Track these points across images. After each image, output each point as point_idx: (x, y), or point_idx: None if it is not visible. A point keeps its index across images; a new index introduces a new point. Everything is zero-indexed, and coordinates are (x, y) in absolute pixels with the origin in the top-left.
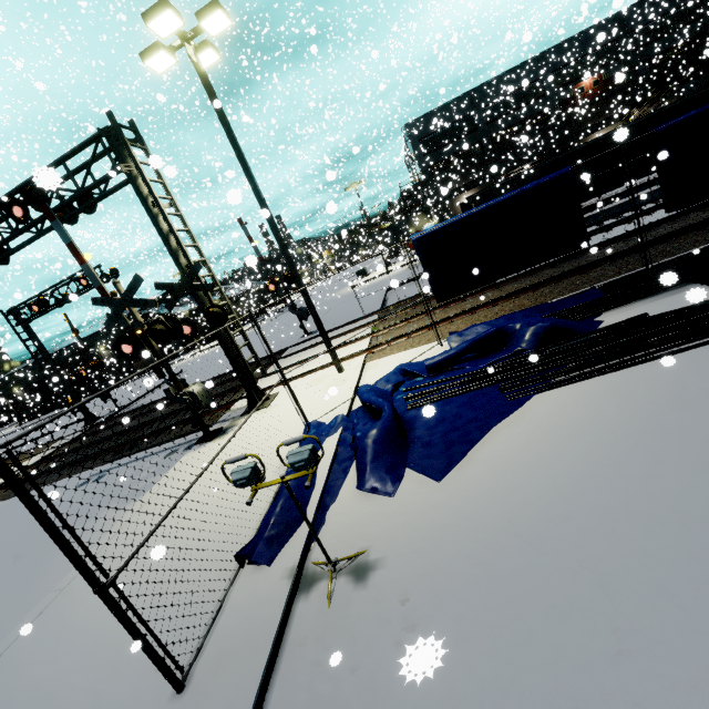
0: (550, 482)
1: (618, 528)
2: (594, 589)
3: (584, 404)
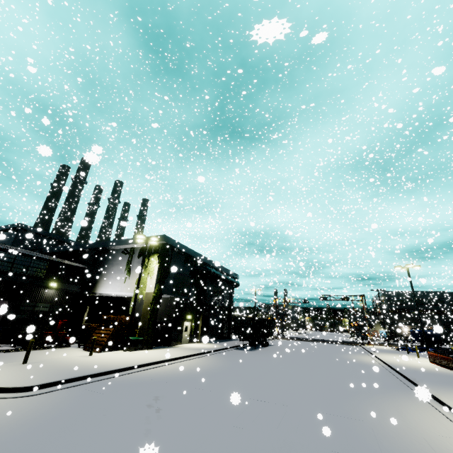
0: None
1: None
2: None
3: None
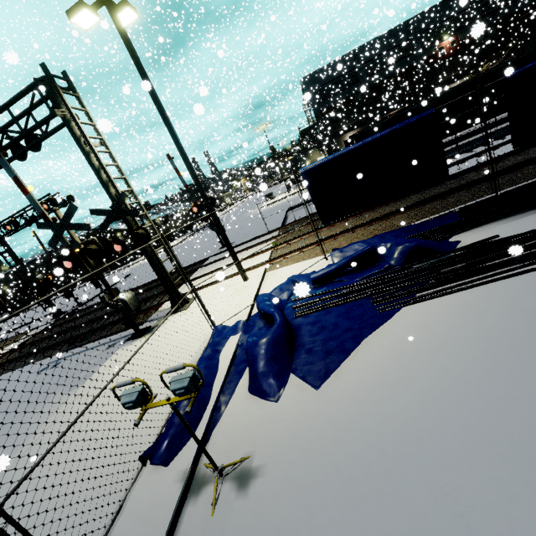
0: (414, 397)
1: (478, 453)
2: (456, 523)
3: (444, 319)
